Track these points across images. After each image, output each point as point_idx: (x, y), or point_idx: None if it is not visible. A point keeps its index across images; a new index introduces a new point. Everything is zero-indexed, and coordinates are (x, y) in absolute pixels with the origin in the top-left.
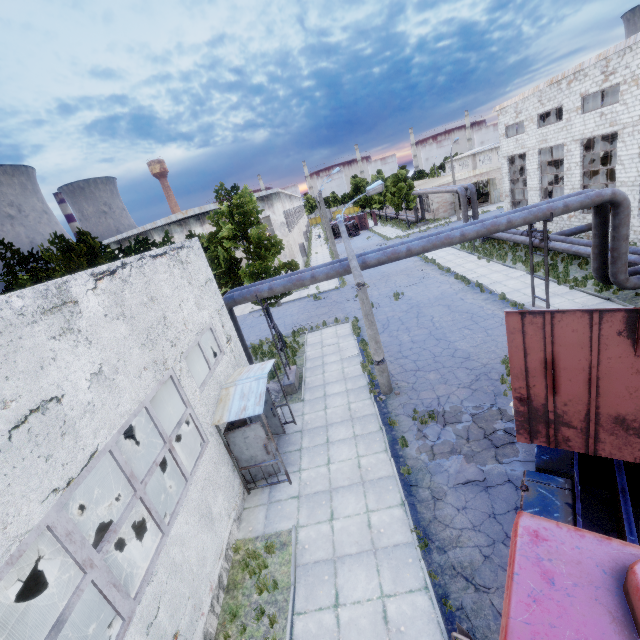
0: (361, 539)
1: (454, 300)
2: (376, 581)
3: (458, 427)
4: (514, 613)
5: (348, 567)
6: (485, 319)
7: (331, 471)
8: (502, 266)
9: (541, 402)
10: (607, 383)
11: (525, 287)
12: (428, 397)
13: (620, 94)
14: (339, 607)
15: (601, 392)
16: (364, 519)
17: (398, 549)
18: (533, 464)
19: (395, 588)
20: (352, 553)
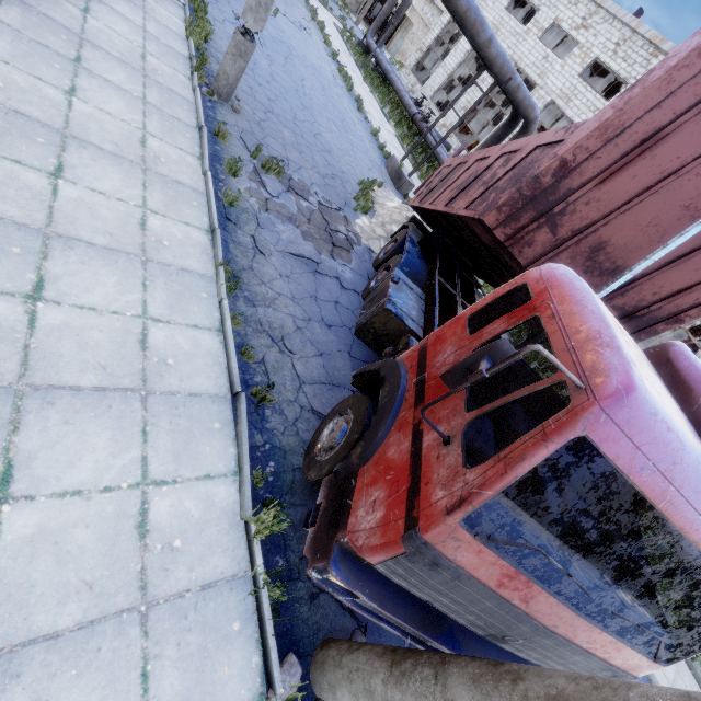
0: (121, 234)
1: (332, 88)
2: (138, 296)
3: (303, 203)
4: (622, 345)
5: (80, 257)
6: (355, 135)
7: (75, 108)
8: (380, 109)
9: (573, 185)
10: (652, 203)
11: (392, 144)
12: (277, 149)
13: (570, 55)
14: (41, 302)
15: (633, 209)
16: (135, 213)
17: (188, 276)
18: (360, 277)
19: (171, 315)
20: (95, 243)
